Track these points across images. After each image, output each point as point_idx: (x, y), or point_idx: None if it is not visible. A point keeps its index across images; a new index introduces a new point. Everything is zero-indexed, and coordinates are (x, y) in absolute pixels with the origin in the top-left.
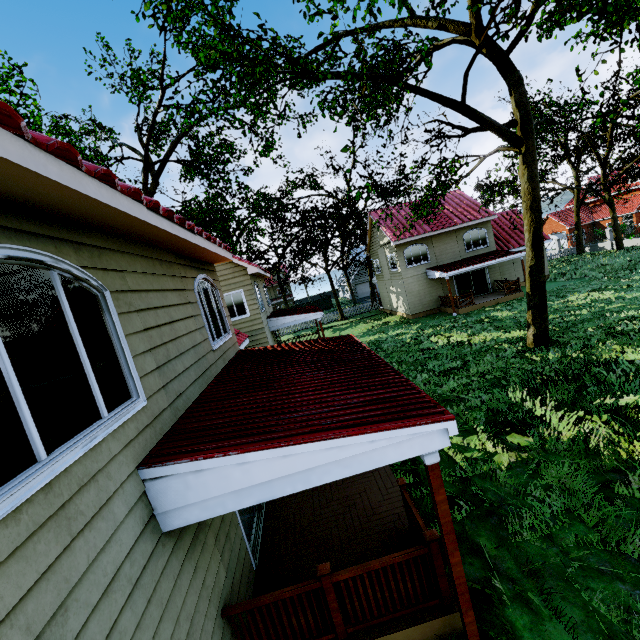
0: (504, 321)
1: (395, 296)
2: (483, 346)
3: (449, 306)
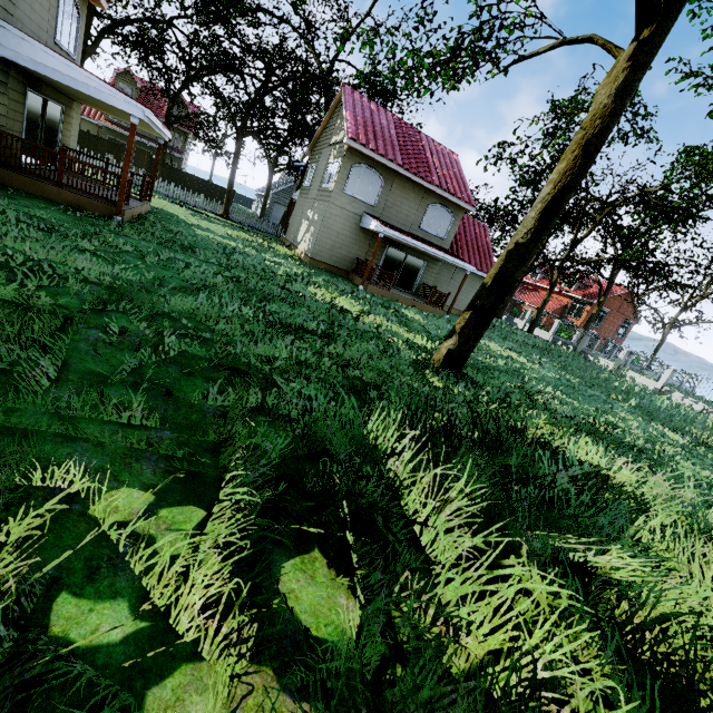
0: (413, 323)
1: (307, 225)
2: (372, 331)
3: (361, 276)
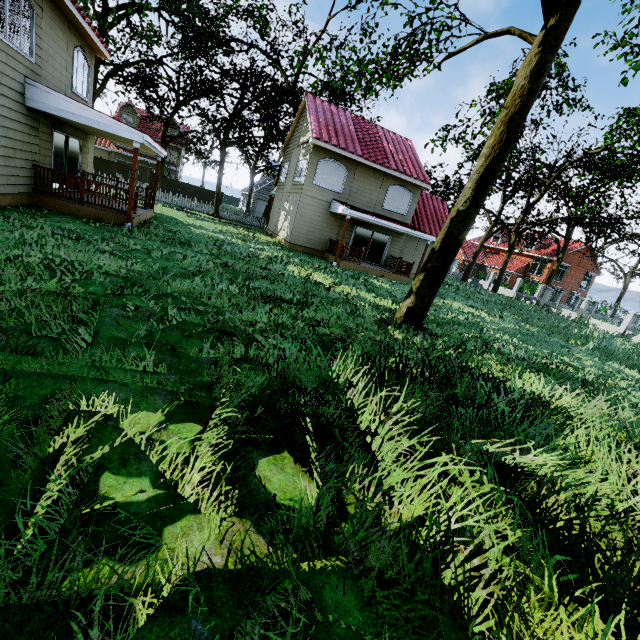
0: (380, 290)
1: (285, 215)
2: (342, 298)
3: (334, 254)
